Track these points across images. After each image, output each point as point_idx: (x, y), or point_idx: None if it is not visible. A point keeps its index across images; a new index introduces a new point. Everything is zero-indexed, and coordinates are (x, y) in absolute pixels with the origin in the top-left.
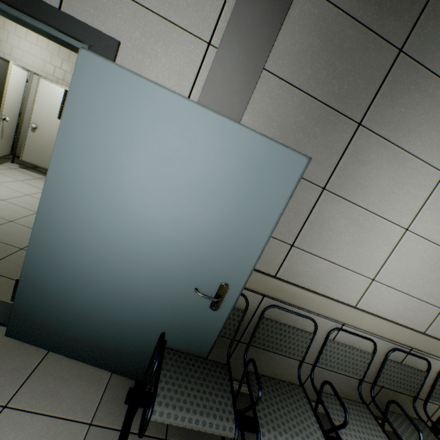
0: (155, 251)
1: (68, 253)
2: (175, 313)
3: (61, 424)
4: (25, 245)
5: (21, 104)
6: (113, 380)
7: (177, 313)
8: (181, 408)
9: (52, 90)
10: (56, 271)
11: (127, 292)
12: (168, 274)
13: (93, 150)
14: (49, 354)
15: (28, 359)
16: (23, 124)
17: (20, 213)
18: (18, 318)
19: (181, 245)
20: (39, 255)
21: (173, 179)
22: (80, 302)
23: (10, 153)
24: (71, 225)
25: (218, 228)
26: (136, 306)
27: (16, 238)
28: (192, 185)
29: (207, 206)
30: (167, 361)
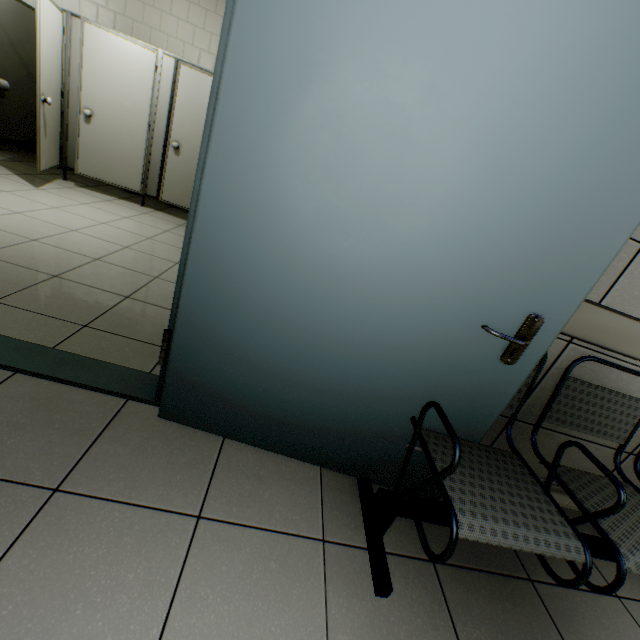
0: (412, 262)
1: (254, 275)
2: (436, 372)
3: (284, 541)
4: (128, 292)
5: (61, 76)
6: (326, 478)
7: (439, 372)
8: (494, 518)
9: (106, 43)
10: (235, 309)
11: (355, 340)
12: (430, 304)
13: (304, 50)
14: (225, 443)
15: (201, 450)
16: (69, 112)
17: (104, 248)
18: (177, 390)
19: (463, 247)
20: (205, 282)
21: (465, 104)
22: (275, 361)
23: (59, 164)
24: (260, 222)
25: (541, 206)
26: (368, 364)
27: (114, 282)
28: (504, 113)
29: (528, 159)
30: (433, 448)
